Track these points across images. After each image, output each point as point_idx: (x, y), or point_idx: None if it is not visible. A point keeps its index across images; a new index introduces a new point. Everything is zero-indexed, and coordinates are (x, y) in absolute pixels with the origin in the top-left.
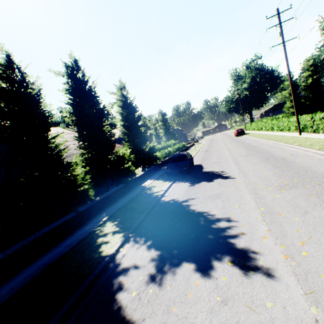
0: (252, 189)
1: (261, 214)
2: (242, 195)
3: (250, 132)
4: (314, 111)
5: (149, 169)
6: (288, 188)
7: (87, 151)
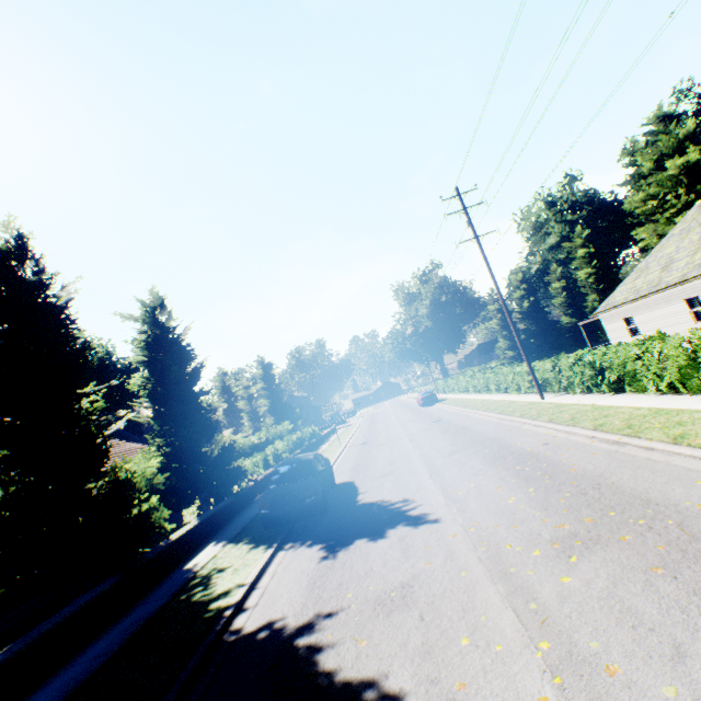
0: (493, 556)
1: (551, 674)
2: (472, 584)
3: (448, 396)
4: (545, 355)
5: (217, 508)
6: (583, 547)
7: (2, 477)
